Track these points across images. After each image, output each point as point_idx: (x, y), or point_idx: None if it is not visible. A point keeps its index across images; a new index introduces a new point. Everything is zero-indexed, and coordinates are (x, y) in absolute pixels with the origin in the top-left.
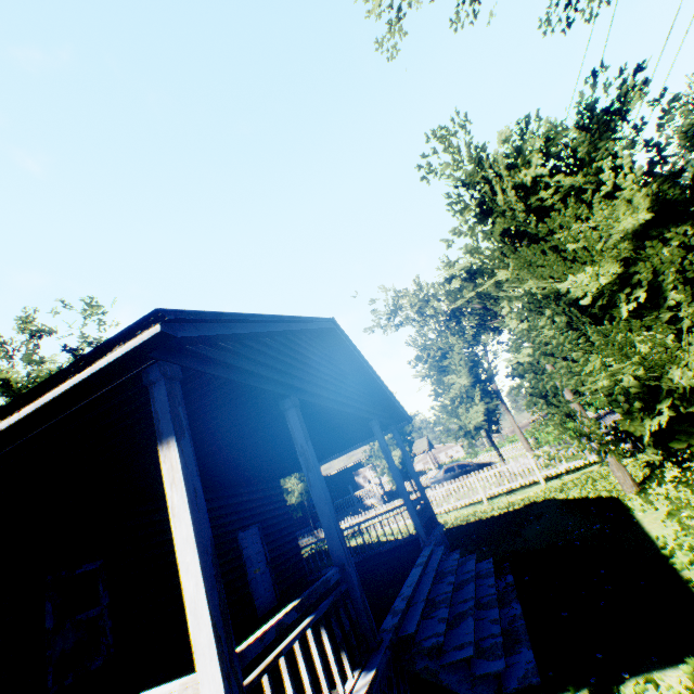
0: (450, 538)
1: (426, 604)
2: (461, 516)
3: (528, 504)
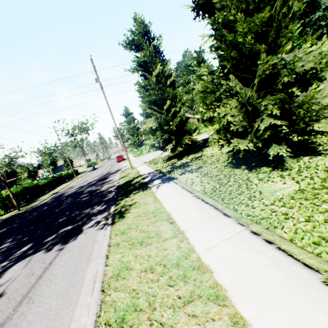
0: None
1: None
2: None
3: None
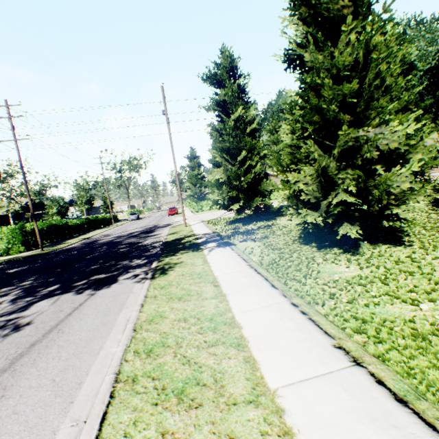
0: None
1: None
2: None
3: None
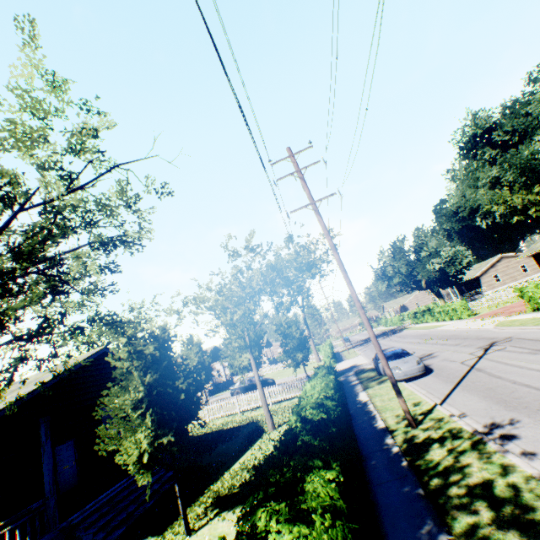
0: (194, 444)
1: (109, 502)
2: (221, 423)
3: (248, 423)
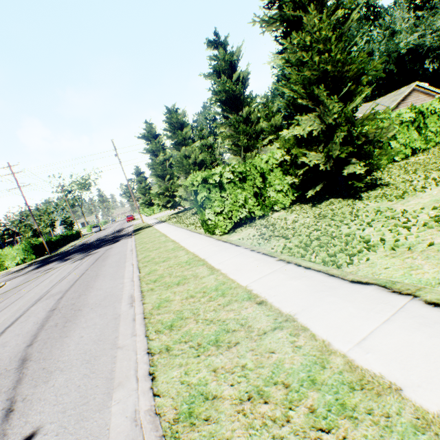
0: None
1: None
2: None
3: None
